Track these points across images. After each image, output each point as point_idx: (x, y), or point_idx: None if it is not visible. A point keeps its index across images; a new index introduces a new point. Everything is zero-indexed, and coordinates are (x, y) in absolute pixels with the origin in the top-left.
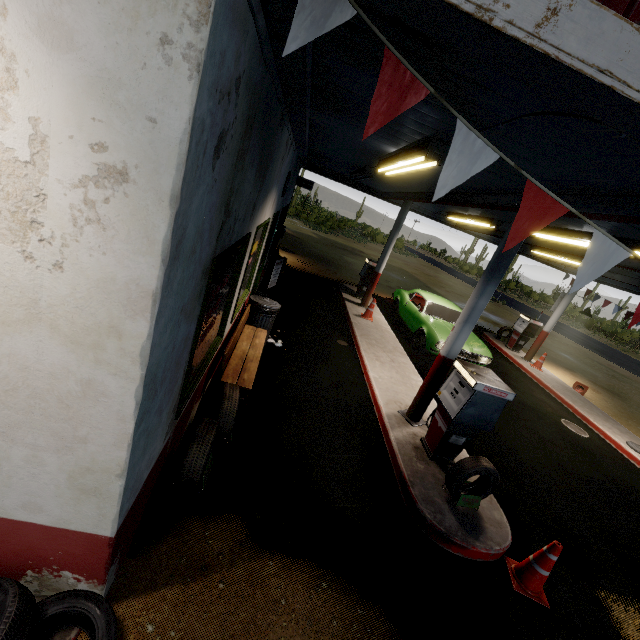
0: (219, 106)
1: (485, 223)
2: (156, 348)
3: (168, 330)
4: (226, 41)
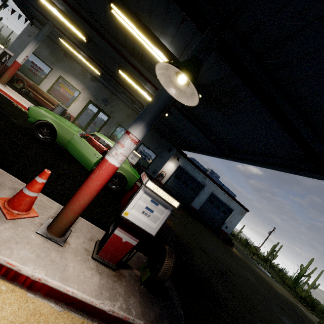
0: (29, 32)
1: (133, 81)
2: (14, 44)
3: (17, 45)
4: (30, 28)
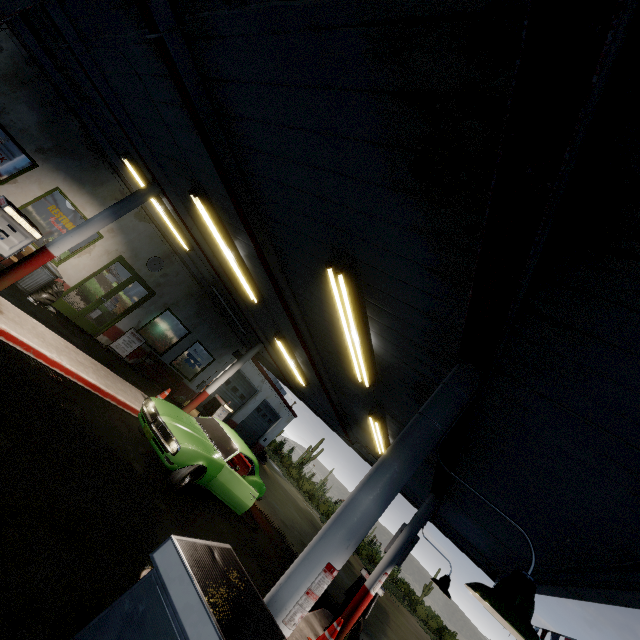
0: None
1: (289, 352)
2: None
3: None
4: None
